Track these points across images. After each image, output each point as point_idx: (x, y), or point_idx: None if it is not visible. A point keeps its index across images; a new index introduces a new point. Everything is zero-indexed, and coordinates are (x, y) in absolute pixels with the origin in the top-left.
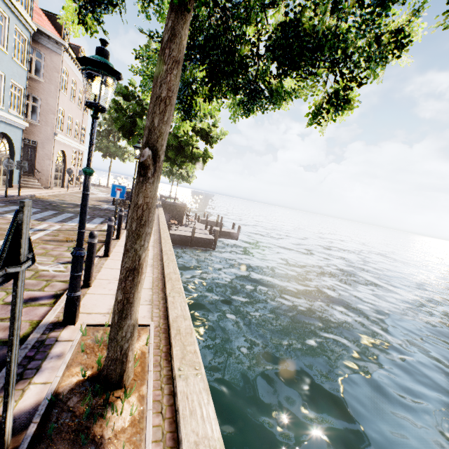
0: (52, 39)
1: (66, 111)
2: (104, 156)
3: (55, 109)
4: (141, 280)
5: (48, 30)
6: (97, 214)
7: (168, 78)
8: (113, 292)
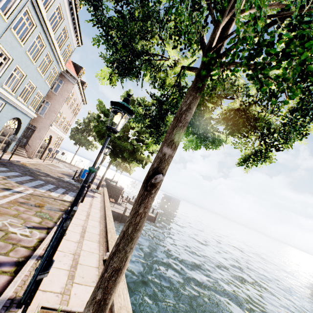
0: (72, 76)
1: (64, 113)
2: (76, 144)
3: (58, 111)
4: (120, 280)
5: (72, 71)
6: (61, 185)
7: (180, 131)
8: (67, 267)
